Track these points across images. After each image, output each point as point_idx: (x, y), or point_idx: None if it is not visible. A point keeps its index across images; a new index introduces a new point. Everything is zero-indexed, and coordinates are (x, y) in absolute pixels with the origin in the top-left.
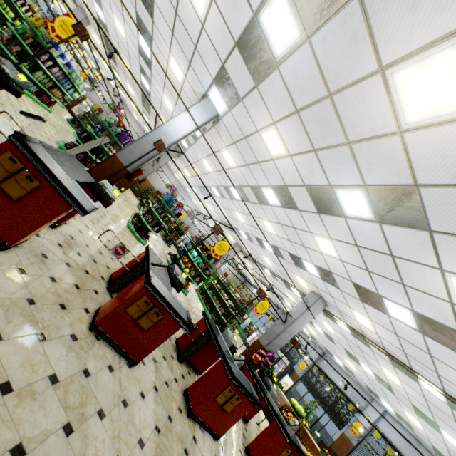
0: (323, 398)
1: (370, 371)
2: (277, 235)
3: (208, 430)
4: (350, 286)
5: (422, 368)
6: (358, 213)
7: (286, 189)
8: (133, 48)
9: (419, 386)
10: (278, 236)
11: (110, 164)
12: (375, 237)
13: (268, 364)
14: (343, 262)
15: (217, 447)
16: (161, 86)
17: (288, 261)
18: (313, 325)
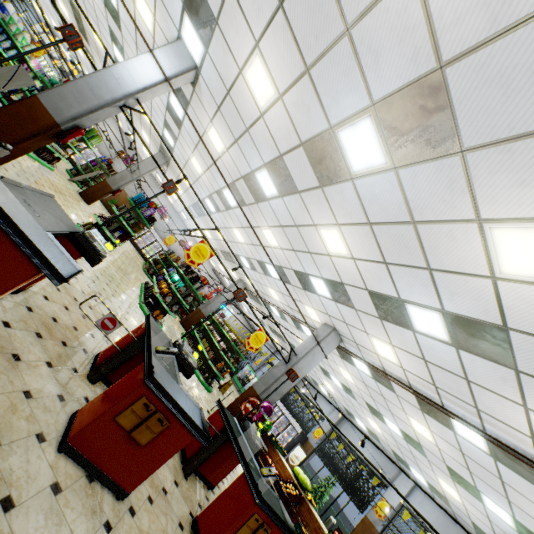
0: (341, 473)
1: (396, 429)
2: (279, 247)
3: (102, 479)
4: (366, 297)
5: (458, 404)
6: (368, 162)
7: (281, 161)
8: (98, 0)
9: (454, 435)
10: (281, 248)
11: (28, 109)
12: (391, 198)
13: (264, 418)
14: (355, 261)
15: (120, 511)
16: (134, 52)
17: (295, 284)
18: (330, 377)
